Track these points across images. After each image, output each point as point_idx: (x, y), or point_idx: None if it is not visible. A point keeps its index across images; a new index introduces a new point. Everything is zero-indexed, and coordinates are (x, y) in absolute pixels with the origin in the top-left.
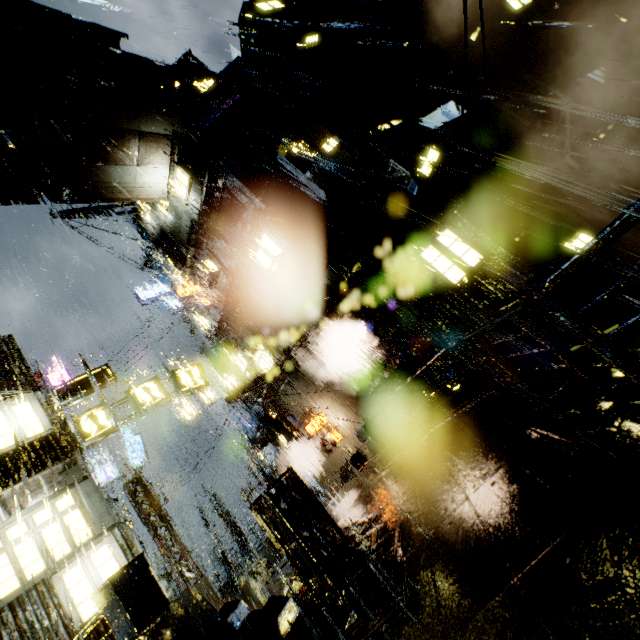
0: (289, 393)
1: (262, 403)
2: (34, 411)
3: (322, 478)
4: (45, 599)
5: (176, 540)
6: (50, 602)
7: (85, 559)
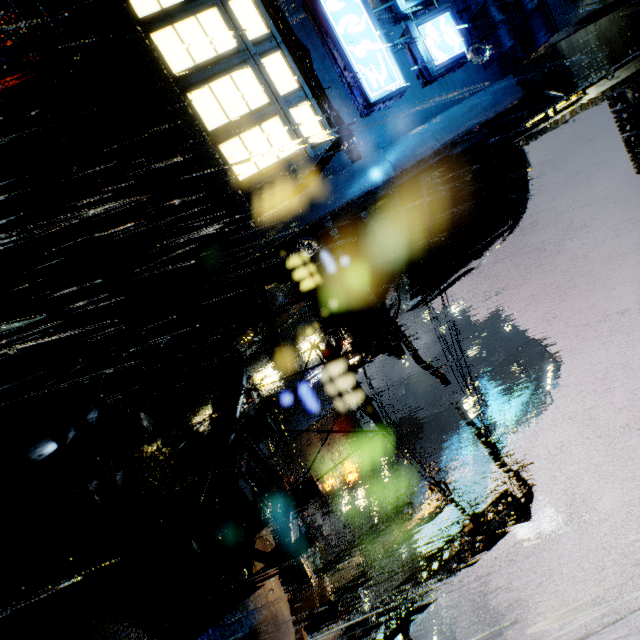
0: None
1: None
2: None
3: None
4: None
5: None
6: None
7: None
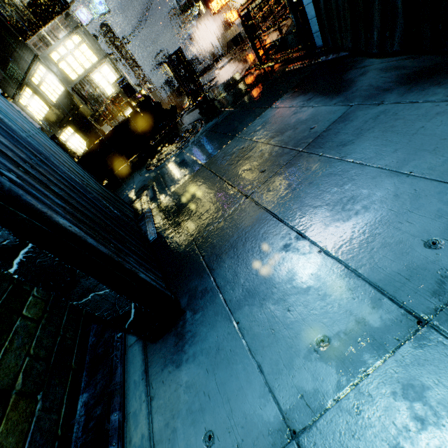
0: None
1: None
2: None
3: (225, 45)
4: (91, 84)
5: (140, 68)
6: (93, 85)
7: (99, 71)
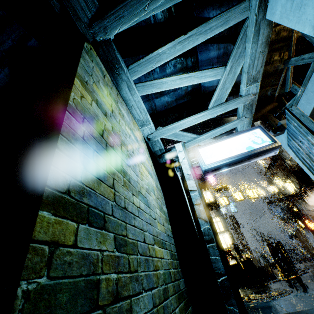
0: (304, 204)
1: (286, 206)
2: (210, 194)
3: None
4: None
5: (245, 241)
6: None
7: (222, 235)
